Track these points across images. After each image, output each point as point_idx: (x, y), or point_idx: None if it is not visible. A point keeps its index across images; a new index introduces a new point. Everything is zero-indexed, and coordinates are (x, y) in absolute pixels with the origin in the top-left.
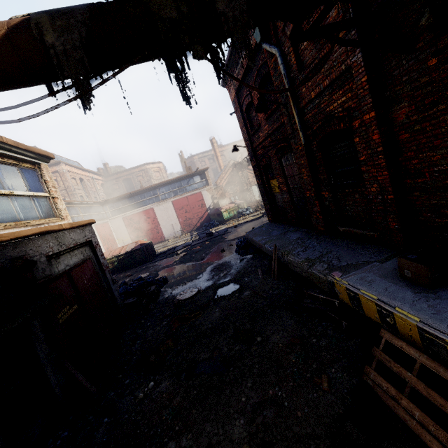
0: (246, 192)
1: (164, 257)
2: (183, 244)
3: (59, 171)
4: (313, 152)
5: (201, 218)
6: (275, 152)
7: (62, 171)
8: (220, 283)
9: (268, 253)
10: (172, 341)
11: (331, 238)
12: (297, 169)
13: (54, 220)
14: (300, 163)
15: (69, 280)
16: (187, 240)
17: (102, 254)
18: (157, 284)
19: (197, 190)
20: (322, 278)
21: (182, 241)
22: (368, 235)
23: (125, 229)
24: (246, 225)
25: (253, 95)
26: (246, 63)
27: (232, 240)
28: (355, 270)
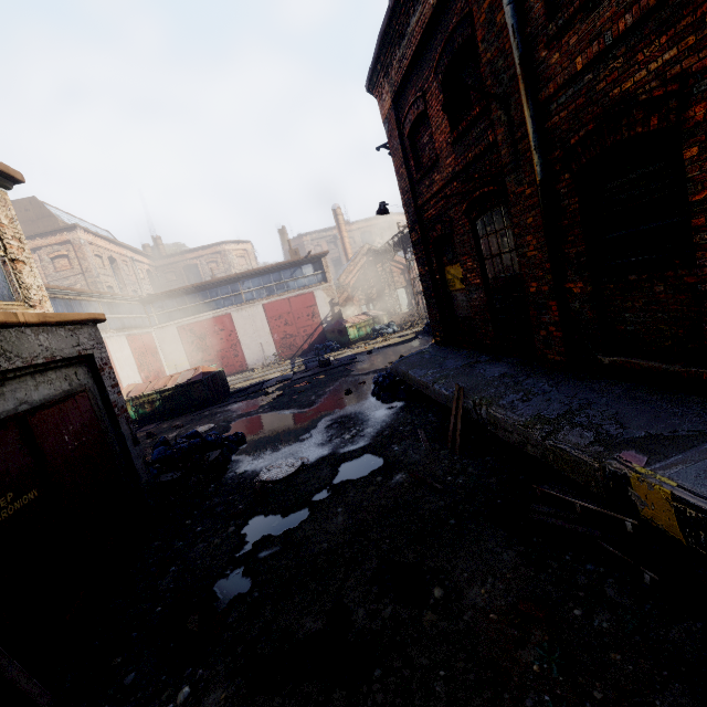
0: (388, 299)
1: (244, 397)
2: (278, 377)
3: (74, 242)
4: (559, 199)
5: (311, 335)
6: (465, 209)
7: (79, 242)
8: (344, 452)
9: (440, 400)
10: (243, 575)
11: (580, 377)
12: (511, 240)
13: (9, 305)
14: (524, 224)
15: (24, 434)
16: (286, 371)
17: (115, 384)
18: (226, 447)
19: (306, 289)
20: (587, 464)
21: (276, 373)
22: (683, 373)
23: (181, 347)
24: (387, 351)
25: (428, 98)
26: (421, 29)
27: (364, 374)
28: (679, 451)
